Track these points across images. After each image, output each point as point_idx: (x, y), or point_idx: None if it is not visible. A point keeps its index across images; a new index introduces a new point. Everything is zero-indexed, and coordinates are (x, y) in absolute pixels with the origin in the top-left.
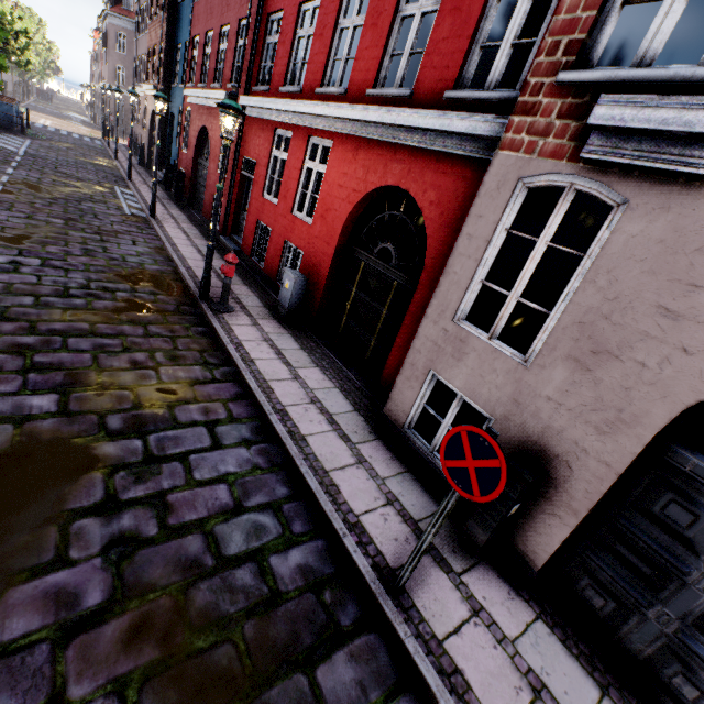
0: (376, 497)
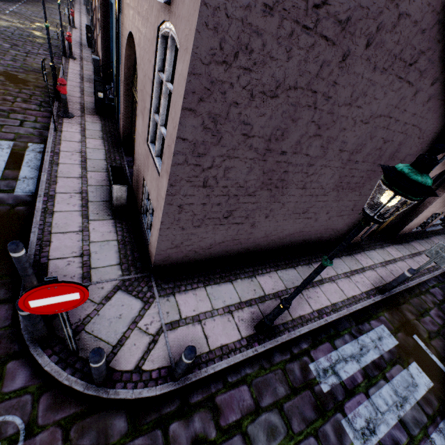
0: (78, 42)
